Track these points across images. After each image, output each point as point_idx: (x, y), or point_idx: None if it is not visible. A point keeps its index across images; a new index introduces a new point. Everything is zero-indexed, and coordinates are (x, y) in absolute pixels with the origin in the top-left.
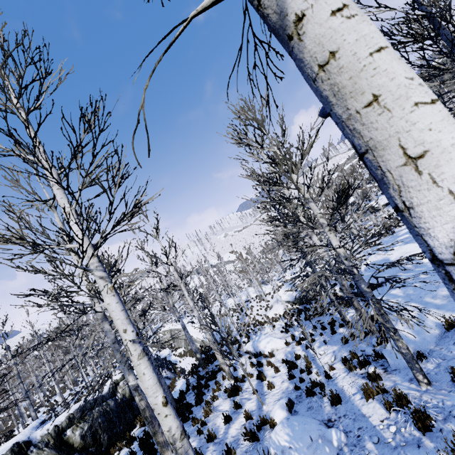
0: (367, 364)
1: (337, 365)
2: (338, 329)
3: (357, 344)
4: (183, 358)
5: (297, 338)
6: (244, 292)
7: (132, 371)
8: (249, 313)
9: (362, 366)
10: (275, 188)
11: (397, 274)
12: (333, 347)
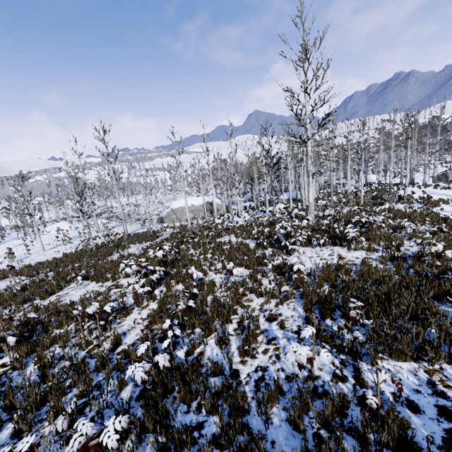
0: None
1: None
2: None
3: None
4: None
5: None
6: None
7: None
8: None
9: None
10: None
11: None
12: None
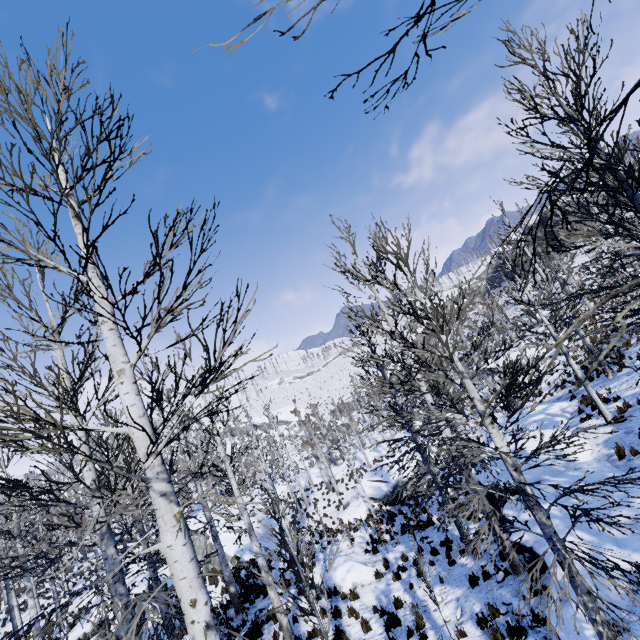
0: (522, 633)
1: (468, 628)
2: (458, 557)
3: (494, 589)
4: None
5: (393, 565)
6: (303, 474)
7: (140, 639)
8: (312, 512)
9: (514, 636)
10: (415, 350)
11: (543, 476)
12: (454, 590)
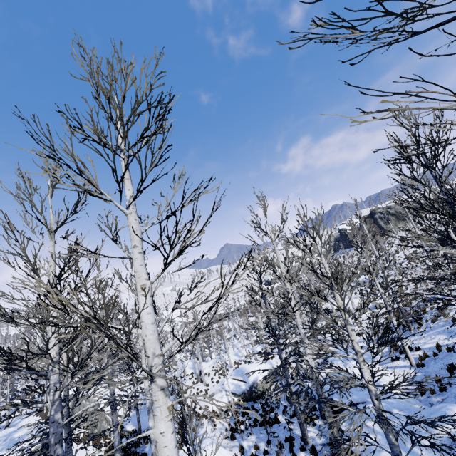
0: None
1: None
2: (299, 452)
3: None
4: (81, 445)
5: (247, 452)
6: (179, 364)
7: None
8: None
9: None
10: (316, 297)
11: (367, 399)
12: None
